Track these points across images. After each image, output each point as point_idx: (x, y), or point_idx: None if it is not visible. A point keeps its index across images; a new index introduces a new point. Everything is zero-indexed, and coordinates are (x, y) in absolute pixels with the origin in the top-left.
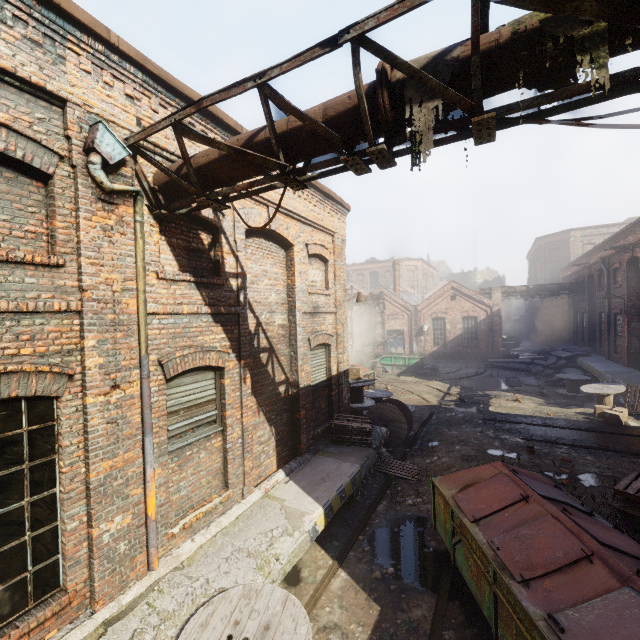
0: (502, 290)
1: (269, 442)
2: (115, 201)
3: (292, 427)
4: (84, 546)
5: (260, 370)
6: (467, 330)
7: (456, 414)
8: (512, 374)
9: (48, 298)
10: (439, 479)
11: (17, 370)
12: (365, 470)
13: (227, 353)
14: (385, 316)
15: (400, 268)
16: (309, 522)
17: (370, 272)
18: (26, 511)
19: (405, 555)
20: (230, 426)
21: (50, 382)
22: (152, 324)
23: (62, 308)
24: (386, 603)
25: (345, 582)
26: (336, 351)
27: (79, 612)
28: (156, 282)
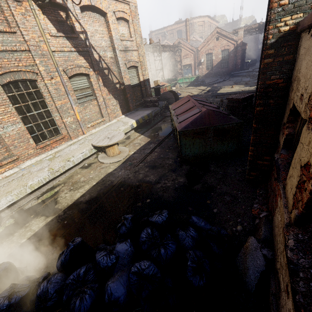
0: (245, 29)
1: (117, 106)
2: (20, 0)
3: (126, 101)
4: (63, 124)
5: (106, 77)
6: (223, 58)
7: (202, 96)
8: (240, 78)
9: (17, 46)
10: (170, 105)
11: (21, 70)
12: (154, 113)
13: (88, 68)
14: (182, 57)
15: (194, 24)
16: (130, 123)
17: (177, 31)
18: (43, 113)
19: (162, 130)
20: (98, 97)
21: (32, 75)
22: (55, 56)
23: (23, 49)
24: (153, 138)
25: (142, 137)
26: (141, 70)
27: (68, 140)
28: (50, 38)
